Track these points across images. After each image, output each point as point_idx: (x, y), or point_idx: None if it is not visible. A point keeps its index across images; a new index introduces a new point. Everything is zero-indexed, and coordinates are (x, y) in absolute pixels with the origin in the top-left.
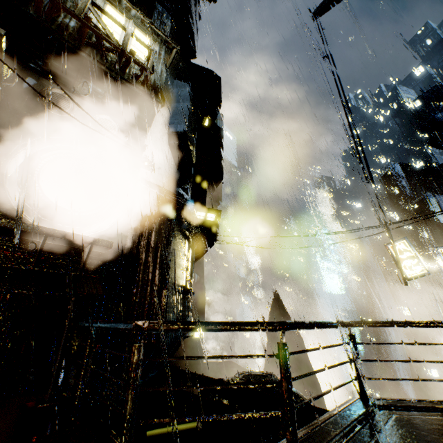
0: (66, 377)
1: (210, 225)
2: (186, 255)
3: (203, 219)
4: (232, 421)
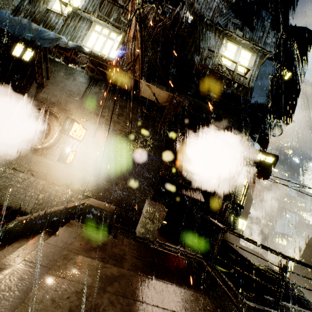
0: (186, 225)
1: (267, 165)
2: (244, 185)
3: (262, 160)
4: (251, 280)
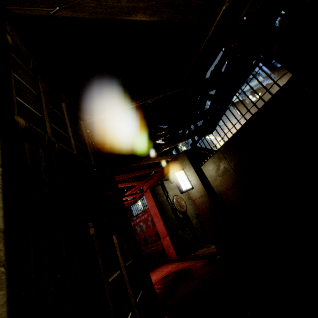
0: None
1: None
2: None
3: None
4: None
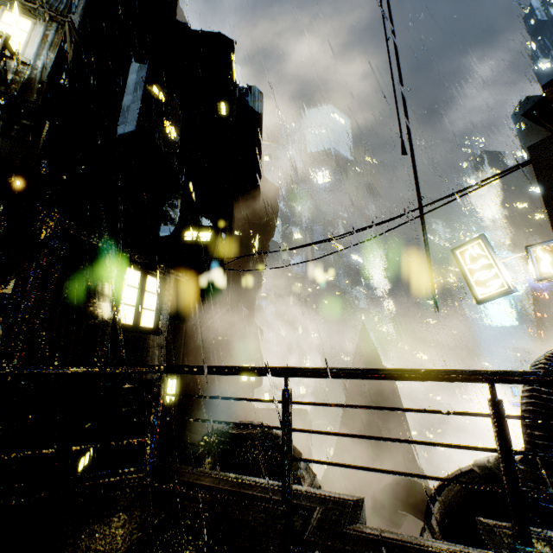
0: None
1: (204, 247)
2: (135, 287)
3: (194, 240)
4: None
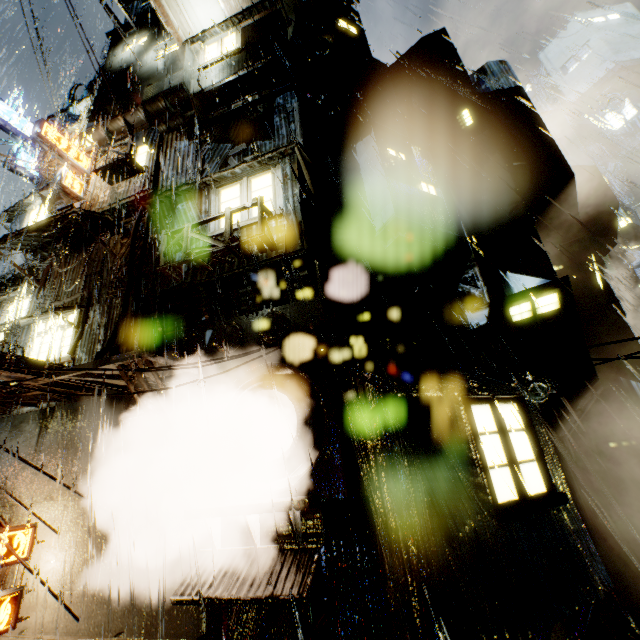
0: None
1: (553, 321)
2: (492, 432)
3: (529, 316)
4: None
